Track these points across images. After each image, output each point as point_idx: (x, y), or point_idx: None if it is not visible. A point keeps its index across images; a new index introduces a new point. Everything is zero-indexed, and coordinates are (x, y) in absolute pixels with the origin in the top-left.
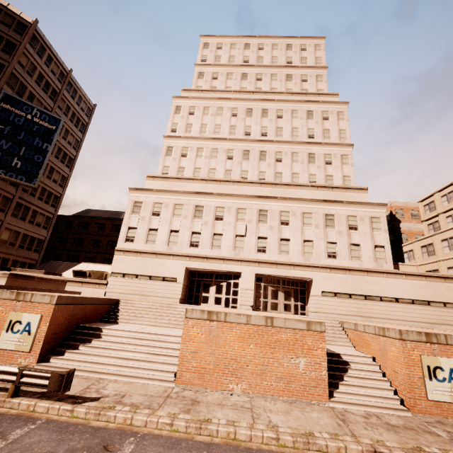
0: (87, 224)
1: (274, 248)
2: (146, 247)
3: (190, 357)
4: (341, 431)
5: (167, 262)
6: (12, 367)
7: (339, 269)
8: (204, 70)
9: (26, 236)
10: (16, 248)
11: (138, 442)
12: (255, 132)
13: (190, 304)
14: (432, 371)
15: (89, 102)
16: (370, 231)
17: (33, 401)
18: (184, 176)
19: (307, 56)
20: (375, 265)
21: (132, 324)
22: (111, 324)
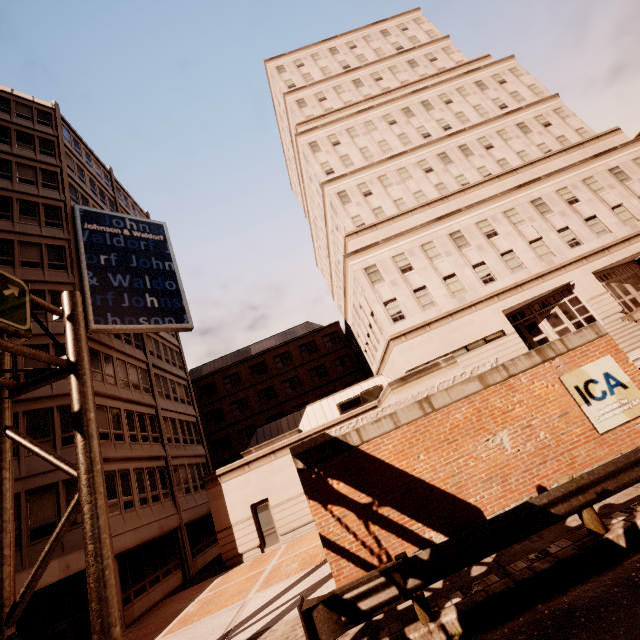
0: (211, 386)
1: (587, 233)
2: (429, 314)
3: None
4: None
5: (473, 318)
6: None
7: None
8: (301, 96)
9: (181, 423)
10: (182, 446)
11: None
12: (434, 130)
13: None
14: None
15: (141, 210)
16: None
17: None
18: (395, 213)
19: (414, 34)
20: None
21: None
22: None
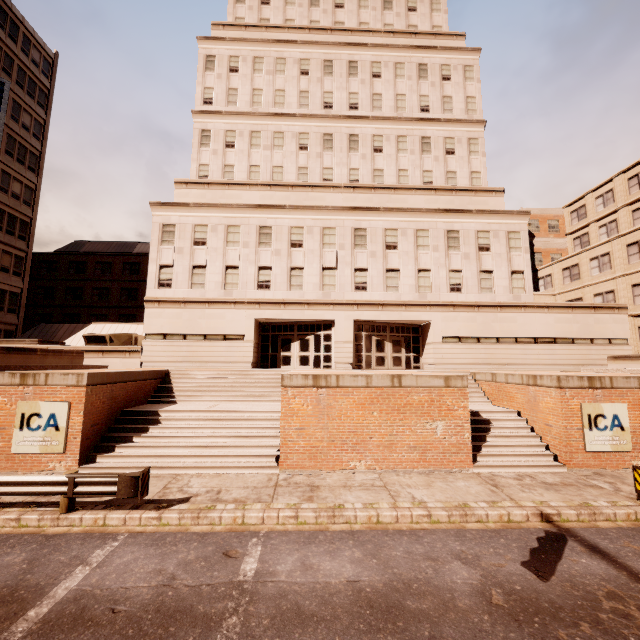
0: (82, 265)
1: (379, 283)
2: (193, 293)
3: (296, 436)
4: (498, 497)
5: (227, 314)
6: (56, 476)
7: (465, 306)
8: None
9: None
10: None
11: (264, 542)
12: (339, 103)
13: (266, 368)
14: (593, 420)
15: (44, 48)
16: (506, 251)
17: (100, 514)
18: (235, 180)
19: None
20: (511, 298)
21: (197, 402)
22: (167, 405)
